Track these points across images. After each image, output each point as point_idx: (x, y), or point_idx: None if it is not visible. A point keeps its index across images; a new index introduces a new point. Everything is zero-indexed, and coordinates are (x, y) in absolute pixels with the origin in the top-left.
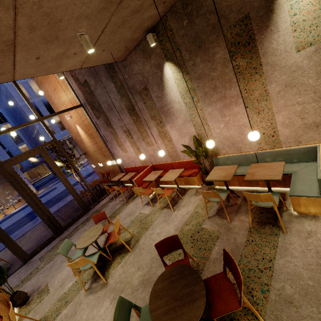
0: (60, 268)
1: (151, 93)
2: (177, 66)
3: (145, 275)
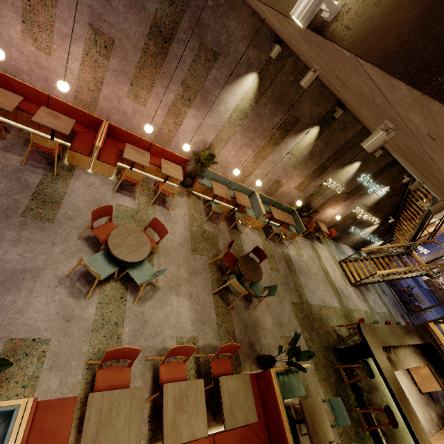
0: (10, 307)
1: (215, 67)
2: (258, 89)
3: (189, 269)
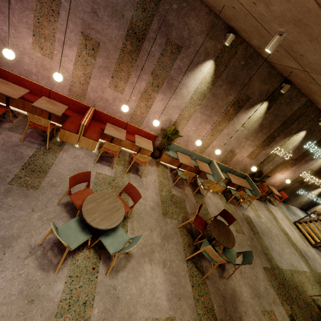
0: None
1: (178, 58)
2: (214, 73)
3: (161, 233)
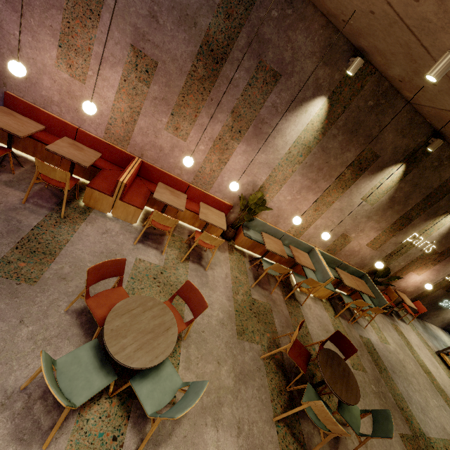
0: None
1: (274, 91)
2: (327, 117)
3: (235, 369)
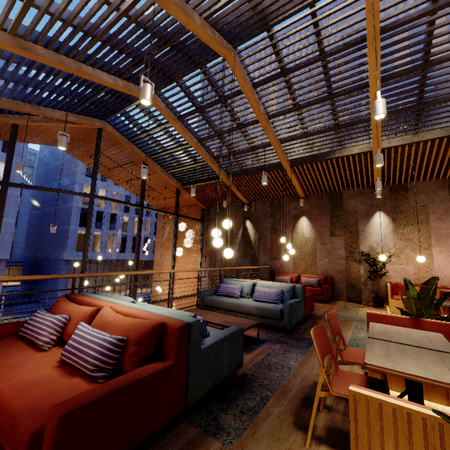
0: None
1: None
2: None
3: None
